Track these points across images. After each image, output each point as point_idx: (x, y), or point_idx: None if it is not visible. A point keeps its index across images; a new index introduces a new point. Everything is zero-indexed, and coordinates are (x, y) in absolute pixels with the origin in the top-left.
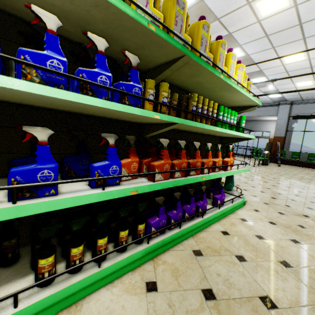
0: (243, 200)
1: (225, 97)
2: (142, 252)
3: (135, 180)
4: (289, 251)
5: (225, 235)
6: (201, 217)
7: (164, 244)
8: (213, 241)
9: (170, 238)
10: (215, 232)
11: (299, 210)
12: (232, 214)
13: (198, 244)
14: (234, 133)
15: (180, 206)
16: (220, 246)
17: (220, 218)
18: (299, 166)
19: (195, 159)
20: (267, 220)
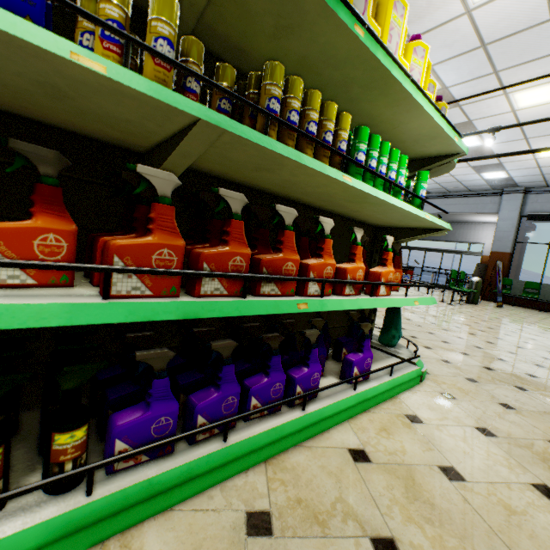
0: (420, 369)
1: (382, 123)
2: (50, 529)
3: (49, 289)
4: (535, 529)
5: (359, 461)
6: (300, 410)
7: (152, 495)
8: (320, 481)
9: (180, 475)
10: (333, 450)
11: (549, 402)
12: (389, 403)
13: (271, 491)
14: (395, 202)
15: (233, 379)
16: (333, 501)
17: (355, 411)
18: (537, 310)
19: (280, 252)
20: (473, 422)
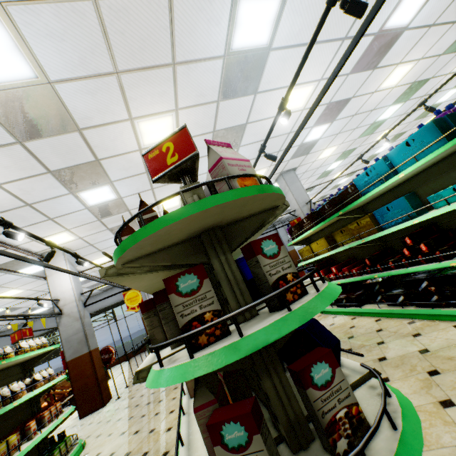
0: None
1: None
2: None
3: None
4: None
5: None
6: None
7: None
8: None
9: None
10: None
11: None
12: None
13: None
14: None
15: None
16: None
17: None
18: None
19: None
20: None
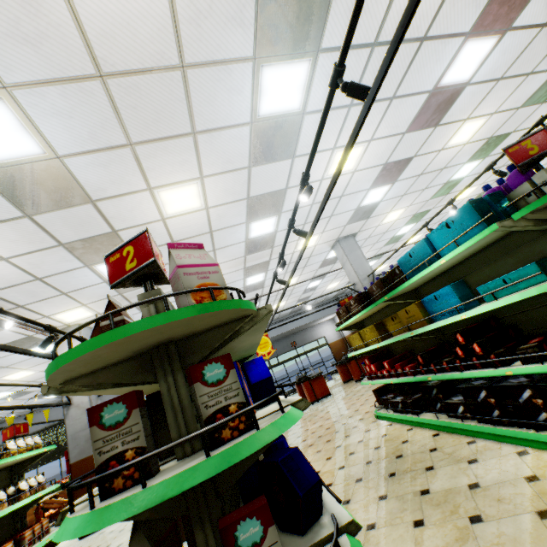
0: None
1: None
2: None
3: None
4: None
5: None
6: None
7: None
8: None
9: None
10: None
11: None
12: None
13: None
14: None
15: None
16: None
17: None
18: None
19: None
20: None
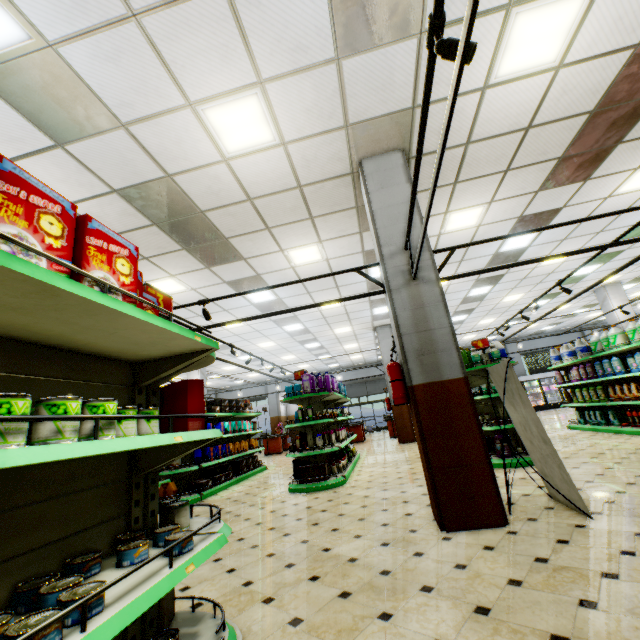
0: None
1: None
2: None
3: None
4: None
5: None
6: None
7: None
8: None
9: None
10: None
11: None
12: None
13: None
14: None
15: None
16: None
17: None
18: None
19: None
20: None
